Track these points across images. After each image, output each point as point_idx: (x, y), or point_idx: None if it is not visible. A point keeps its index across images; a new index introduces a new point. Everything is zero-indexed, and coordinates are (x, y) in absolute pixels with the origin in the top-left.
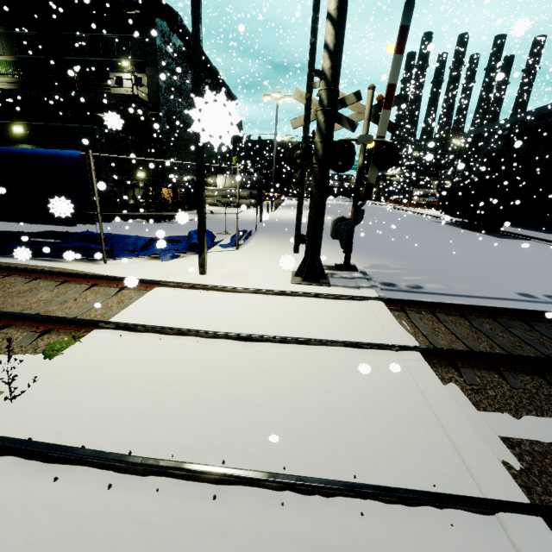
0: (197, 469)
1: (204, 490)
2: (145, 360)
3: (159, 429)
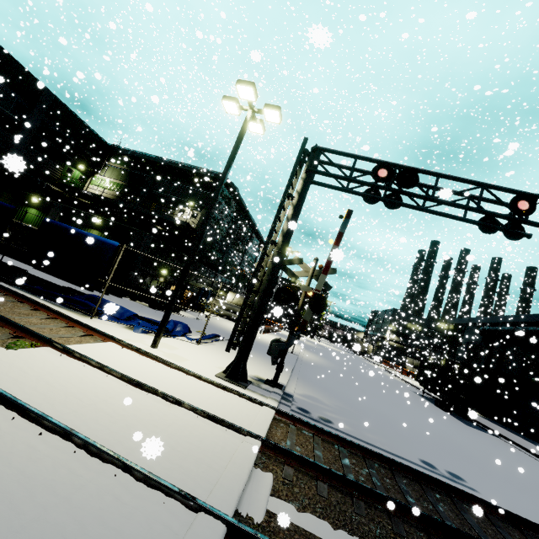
0: (43, 415)
1: (38, 429)
2: (64, 371)
3: (40, 399)
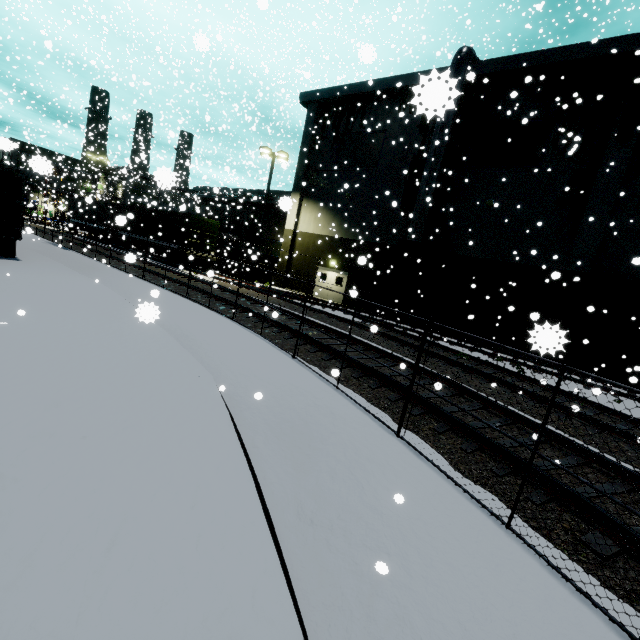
0: None
1: None
2: None
3: None
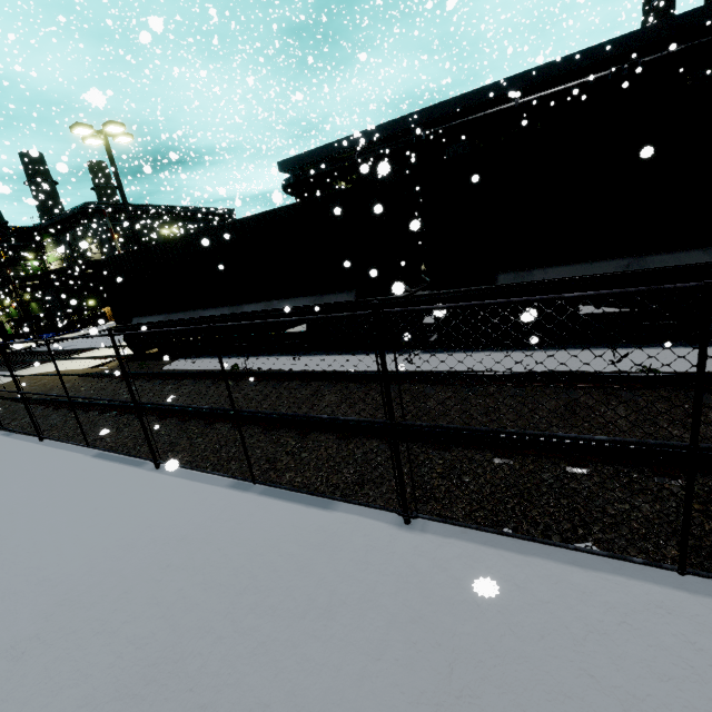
0: None
1: None
2: None
3: None
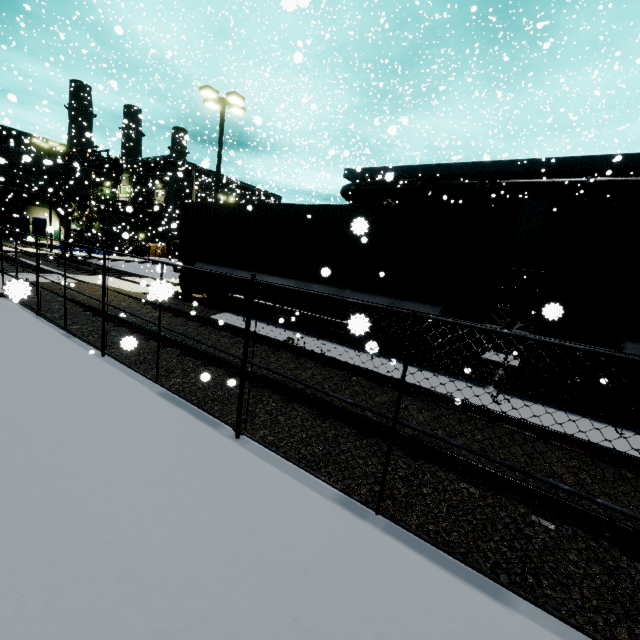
0: None
1: None
2: None
3: None
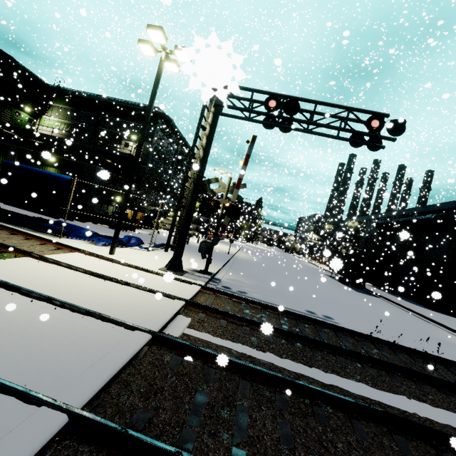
0: (32, 291)
1: (30, 299)
2: (42, 270)
3: (28, 285)
